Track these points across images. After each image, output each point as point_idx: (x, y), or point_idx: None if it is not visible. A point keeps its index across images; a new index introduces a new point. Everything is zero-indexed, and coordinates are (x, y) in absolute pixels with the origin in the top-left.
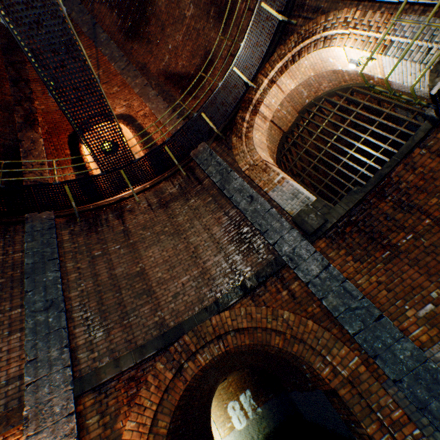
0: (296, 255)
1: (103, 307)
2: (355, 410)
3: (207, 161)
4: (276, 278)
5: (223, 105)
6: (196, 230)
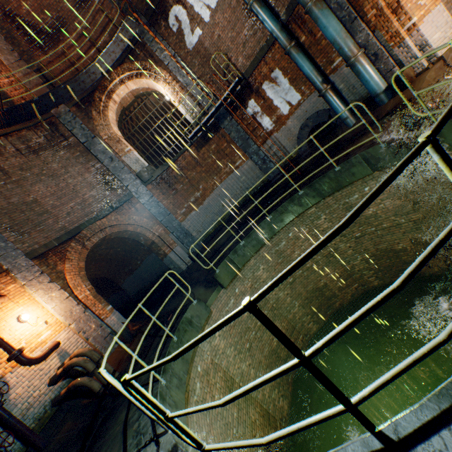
0: (139, 192)
1: (16, 222)
2: (160, 245)
3: (72, 123)
4: (129, 203)
5: (84, 83)
6: (73, 175)
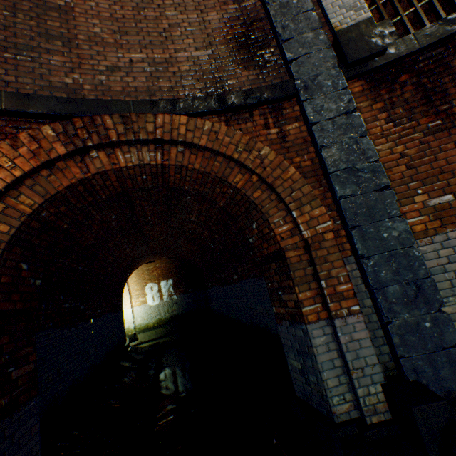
0: (316, 85)
1: None
2: (295, 274)
3: None
4: (271, 111)
5: None
6: (182, 4)
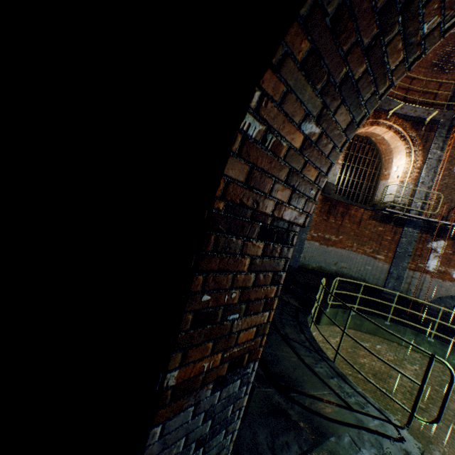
0: None
1: None
2: None
3: None
4: None
5: None
6: None
